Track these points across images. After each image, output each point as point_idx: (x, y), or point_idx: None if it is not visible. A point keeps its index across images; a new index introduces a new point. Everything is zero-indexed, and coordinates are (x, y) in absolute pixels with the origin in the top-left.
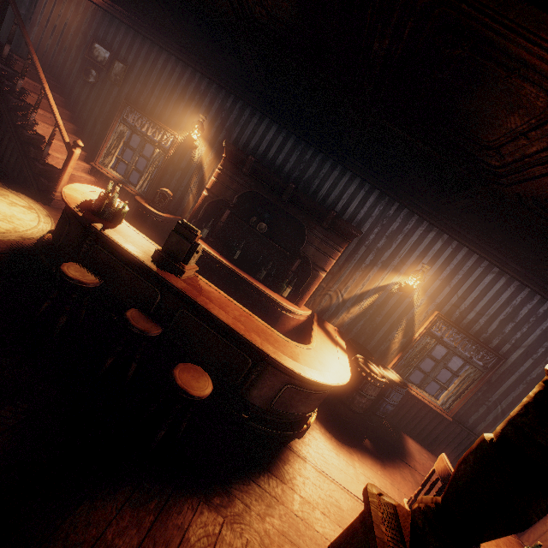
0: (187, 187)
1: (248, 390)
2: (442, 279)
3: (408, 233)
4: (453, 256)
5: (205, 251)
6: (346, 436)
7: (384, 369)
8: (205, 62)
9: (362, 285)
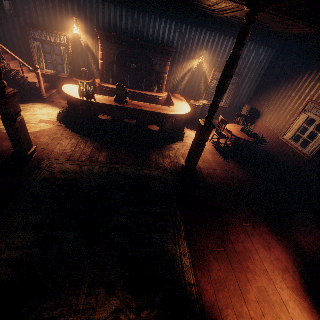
0: (88, 61)
1: (164, 126)
2: (212, 53)
3: (193, 38)
4: (214, 40)
5: None
6: (195, 128)
7: (201, 101)
8: None
9: (183, 72)
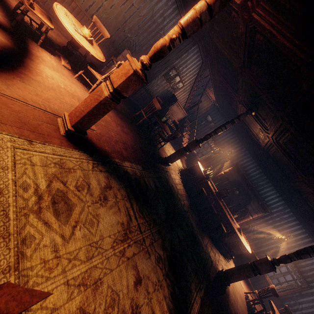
0: (216, 166)
1: (225, 237)
2: (296, 244)
3: (289, 221)
4: (304, 238)
5: (216, 190)
6: None
7: None
8: (241, 136)
9: (263, 229)
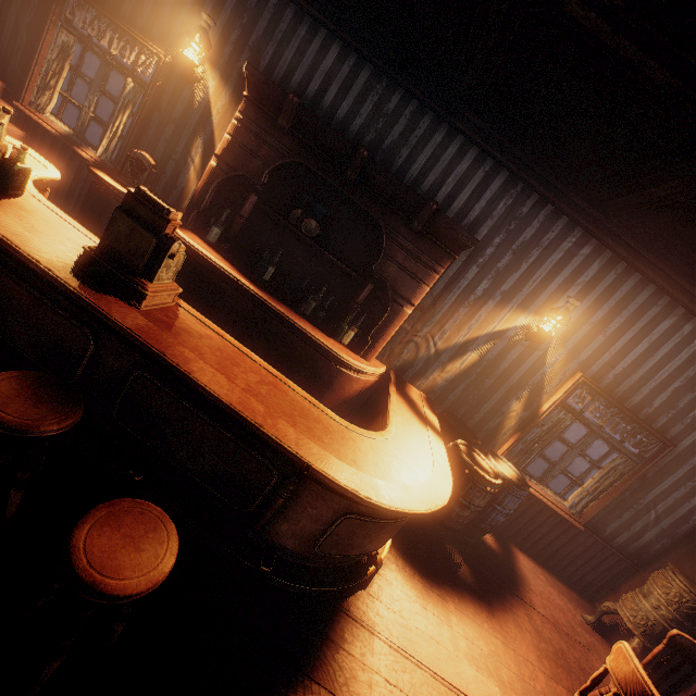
0: (186, 153)
1: (272, 522)
2: (594, 323)
3: (548, 246)
4: (616, 287)
5: (213, 264)
6: (435, 567)
7: (495, 459)
8: None
9: (468, 329)
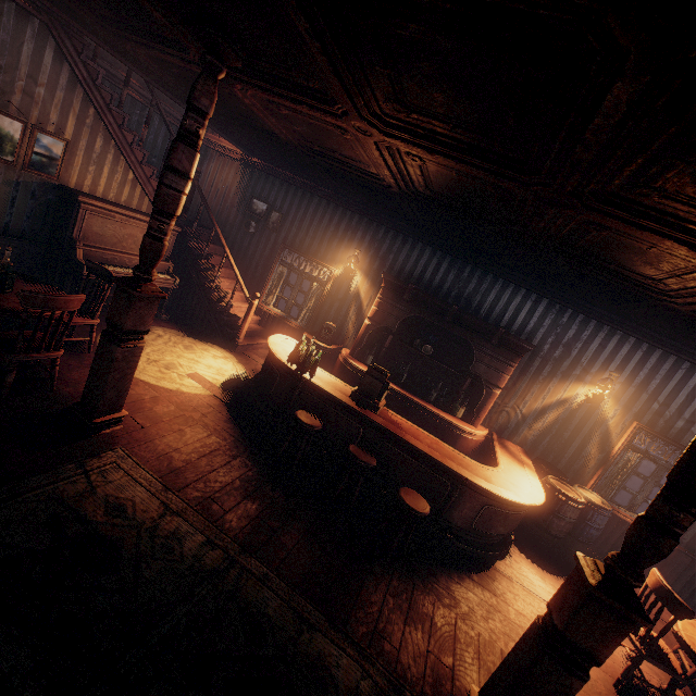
0: (346, 315)
1: (449, 511)
2: (636, 386)
3: (587, 339)
4: (645, 360)
5: None
6: (548, 562)
7: (582, 490)
8: (355, 202)
9: (542, 399)
